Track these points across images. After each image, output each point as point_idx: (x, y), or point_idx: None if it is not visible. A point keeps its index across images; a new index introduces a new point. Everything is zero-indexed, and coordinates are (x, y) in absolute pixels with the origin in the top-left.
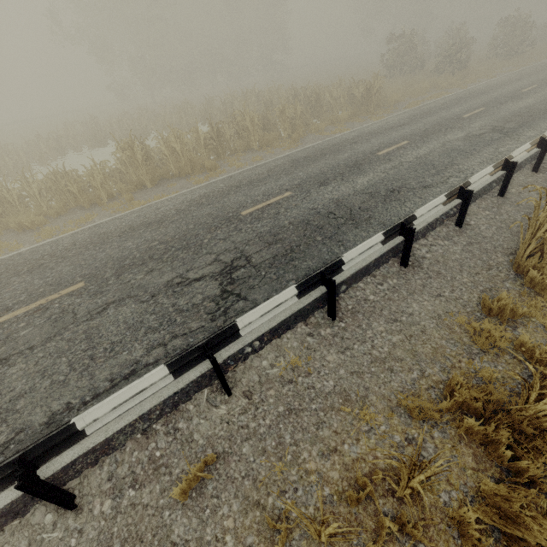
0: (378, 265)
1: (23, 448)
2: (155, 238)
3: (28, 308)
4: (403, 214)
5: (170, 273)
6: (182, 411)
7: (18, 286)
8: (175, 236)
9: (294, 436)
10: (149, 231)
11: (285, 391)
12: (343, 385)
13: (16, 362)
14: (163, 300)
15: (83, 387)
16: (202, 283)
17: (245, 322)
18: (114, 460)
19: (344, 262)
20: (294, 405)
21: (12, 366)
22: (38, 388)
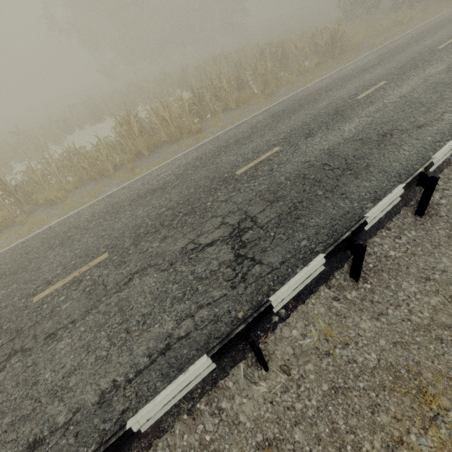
0: (390, 216)
1: (81, 430)
2: (162, 204)
3: (65, 282)
4: (404, 159)
5: (182, 239)
6: (222, 388)
7: (53, 260)
8: (179, 201)
9: (348, 421)
10: (155, 198)
11: (325, 366)
12: (388, 359)
13: (63, 337)
14: (181, 268)
15: (124, 363)
16: (215, 248)
17: (278, 299)
18: (166, 443)
19: (367, 223)
20: (338, 383)
21: (59, 341)
22: (85, 364)
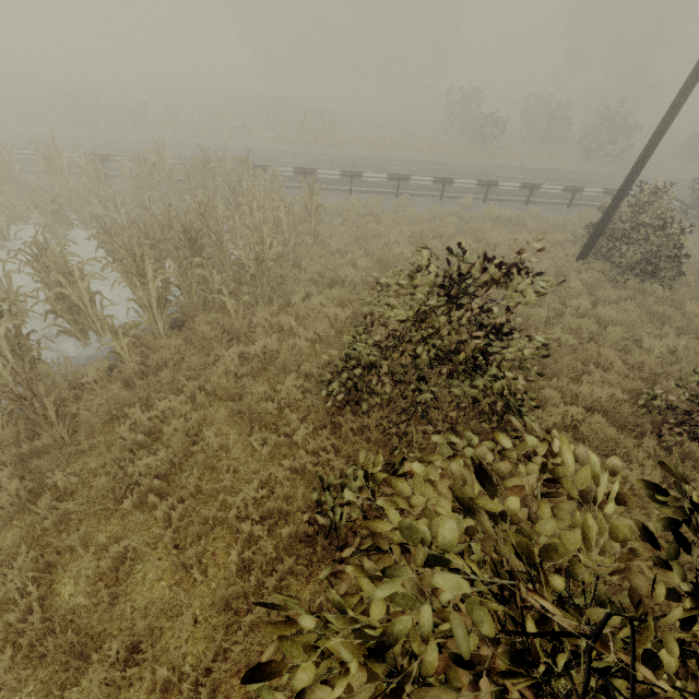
0: None
1: None
2: None
3: None
4: None
5: None
6: None
7: None
8: None
9: None
10: None
11: None
12: None
13: None
14: None
15: None
16: None
17: None
18: None
19: None
20: None
21: None
22: None
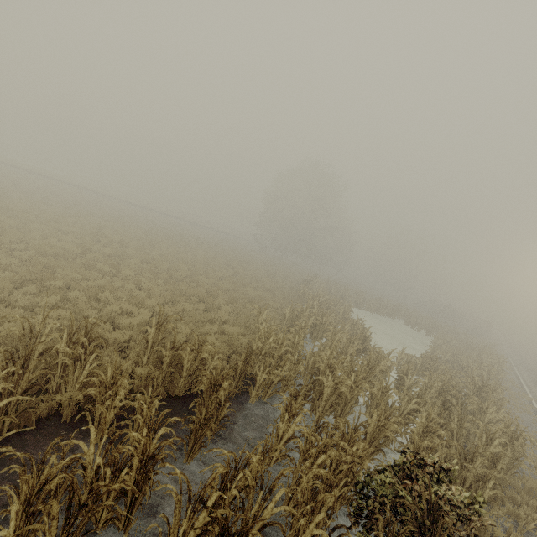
0: None
1: None
2: None
3: None
4: None
5: None
6: None
7: None
8: None
9: None
10: None
11: None
12: None
13: None
14: None
15: None
16: None
17: None
18: None
19: None
20: None
21: None
22: None
